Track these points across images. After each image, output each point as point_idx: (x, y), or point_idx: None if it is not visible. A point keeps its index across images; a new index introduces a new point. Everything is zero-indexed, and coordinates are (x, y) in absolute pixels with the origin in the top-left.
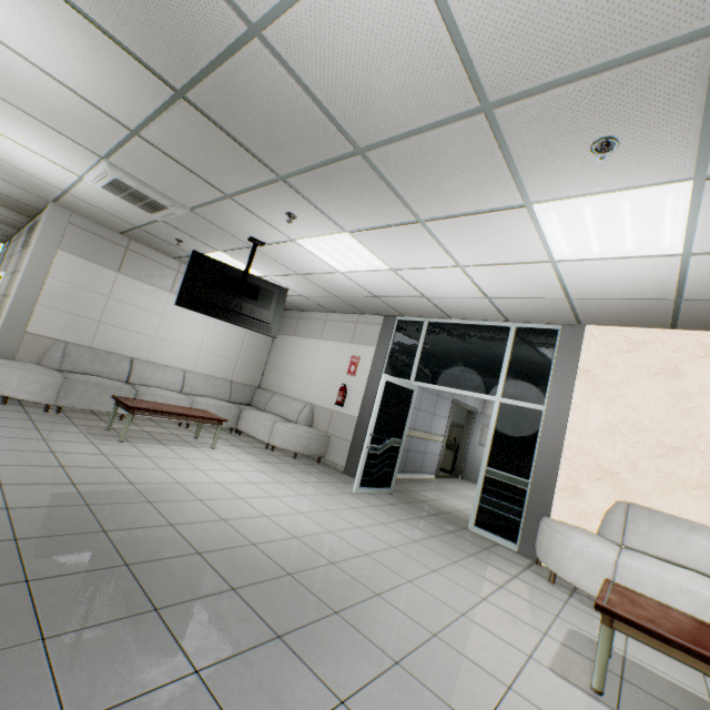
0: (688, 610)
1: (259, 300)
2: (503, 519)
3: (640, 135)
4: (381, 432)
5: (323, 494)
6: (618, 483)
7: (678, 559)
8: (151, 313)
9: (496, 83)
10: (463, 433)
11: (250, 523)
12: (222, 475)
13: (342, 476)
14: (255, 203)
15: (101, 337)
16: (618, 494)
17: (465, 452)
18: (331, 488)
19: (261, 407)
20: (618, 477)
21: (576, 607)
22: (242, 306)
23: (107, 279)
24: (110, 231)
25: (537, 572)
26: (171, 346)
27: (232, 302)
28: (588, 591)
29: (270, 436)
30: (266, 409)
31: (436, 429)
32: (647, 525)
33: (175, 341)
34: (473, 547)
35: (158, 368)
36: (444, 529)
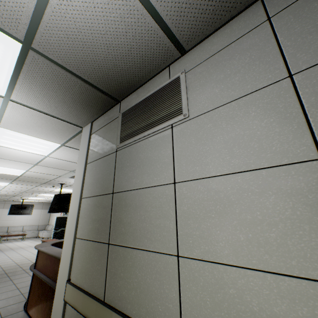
0: None
1: (26, 209)
2: None
3: (32, 193)
4: (57, 227)
5: (40, 242)
6: None
7: None
8: (13, 215)
9: (17, 193)
10: None
11: (13, 246)
12: (18, 243)
13: None
14: (15, 197)
15: (0, 224)
16: None
17: None
18: None
19: (46, 229)
20: None
21: None
22: (22, 211)
23: (1, 211)
24: (0, 201)
25: None
26: (19, 221)
27: (20, 211)
28: None
29: (42, 235)
30: (47, 229)
31: None
32: None
33: (20, 219)
34: None
35: (15, 227)
36: None
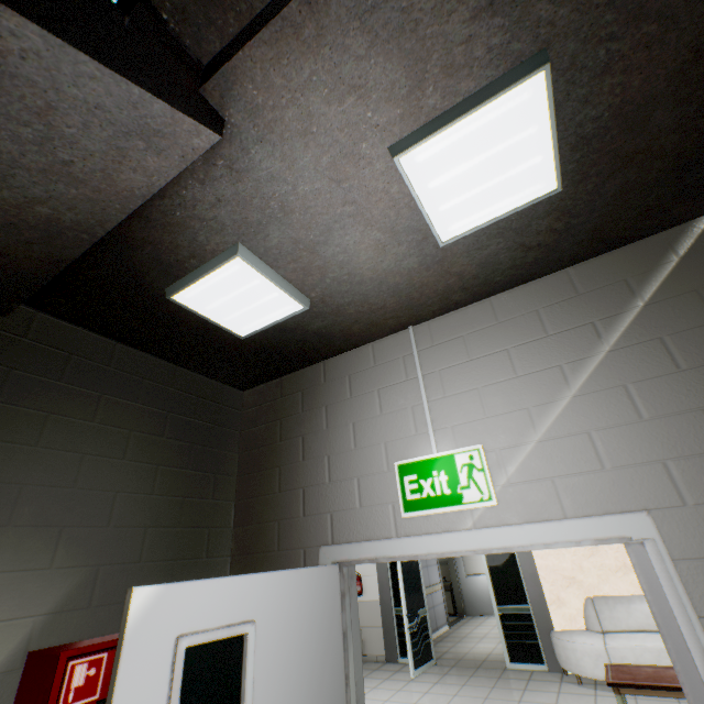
0: (652, 662)
1: None
2: (526, 646)
3: None
4: (411, 608)
5: (396, 691)
6: (579, 584)
7: (633, 627)
8: None
9: None
10: (450, 570)
11: None
12: None
13: (389, 666)
14: None
15: None
16: (583, 592)
17: (459, 588)
18: (395, 683)
19: None
20: (577, 580)
21: (602, 695)
22: None
23: None
24: None
25: (569, 681)
26: None
27: None
28: (602, 678)
29: None
30: None
31: (433, 579)
32: (607, 609)
33: None
34: (521, 682)
35: None
36: (494, 677)
